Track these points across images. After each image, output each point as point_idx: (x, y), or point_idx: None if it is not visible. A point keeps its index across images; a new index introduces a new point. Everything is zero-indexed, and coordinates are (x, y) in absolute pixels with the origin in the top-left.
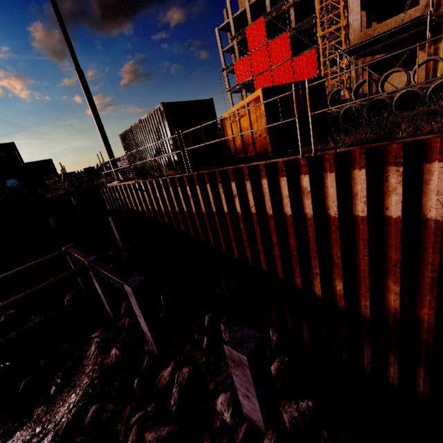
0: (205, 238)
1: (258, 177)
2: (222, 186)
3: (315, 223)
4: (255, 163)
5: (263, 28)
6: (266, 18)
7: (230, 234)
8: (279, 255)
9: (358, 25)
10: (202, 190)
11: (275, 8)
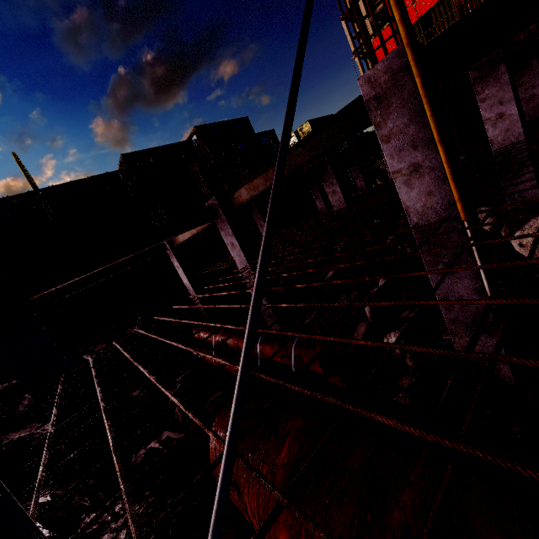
0: None
1: None
2: None
3: None
4: None
5: None
6: None
7: None
8: None
9: None
10: None
11: None
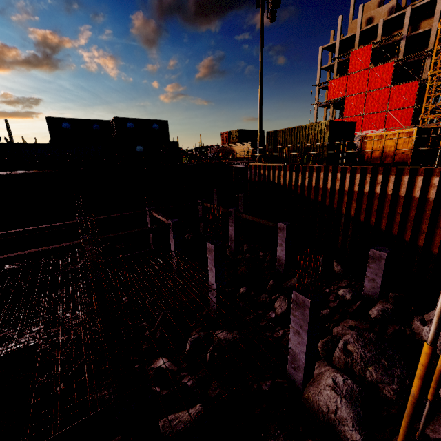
0: (338, 207)
1: (401, 175)
2: (370, 176)
3: (434, 204)
4: (399, 167)
5: (369, 54)
6: (375, 45)
7: (361, 207)
8: (399, 221)
9: None
10: (351, 177)
11: (386, 38)
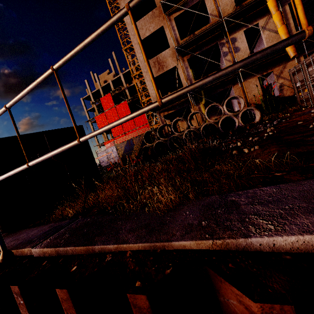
0: None
1: None
2: None
3: None
4: None
5: (111, 98)
6: (112, 94)
7: None
8: None
9: (155, 96)
10: None
11: (116, 89)
